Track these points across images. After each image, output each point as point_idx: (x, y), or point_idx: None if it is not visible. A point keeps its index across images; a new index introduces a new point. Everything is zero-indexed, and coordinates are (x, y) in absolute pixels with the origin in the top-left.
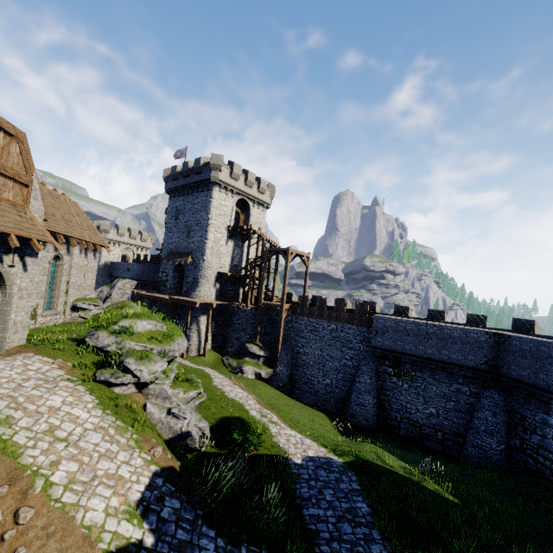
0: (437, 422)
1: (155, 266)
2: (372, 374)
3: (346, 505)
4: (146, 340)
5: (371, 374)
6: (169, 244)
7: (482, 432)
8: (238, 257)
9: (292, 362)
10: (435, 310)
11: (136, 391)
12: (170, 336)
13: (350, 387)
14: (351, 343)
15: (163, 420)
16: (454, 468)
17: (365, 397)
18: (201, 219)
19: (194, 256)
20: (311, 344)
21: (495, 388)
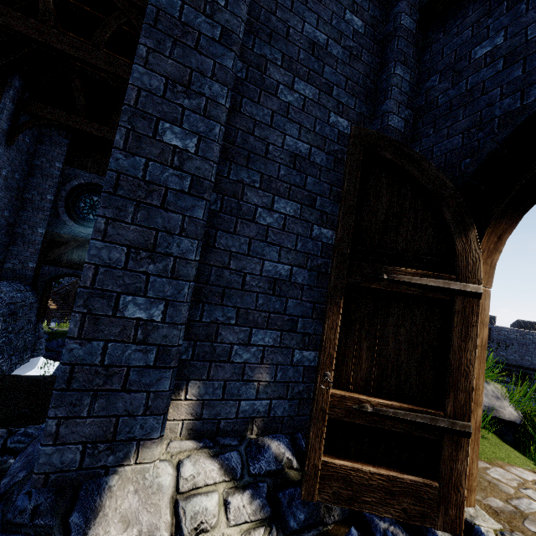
0: None
1: None
2: None
3: None
4: None
5: None
6: None
7: None
8: None
9: None
10: (526, 321)
11: None
12: None
13: None
14: None
15: None
16: None
17: None
18: None
19: None
20: None
21: None
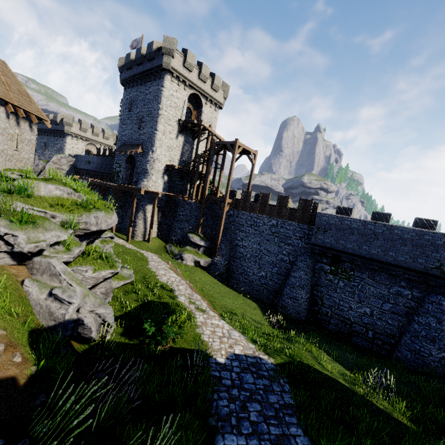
0: (370, 321)
1: (112, 159)
2: (308, 270)
3: (275, 431)
4: (48, 205)
5: (307, 270)
6: (123, 136)
7: (422, 337)
8: (187, 154)
9: (230, 254)
10: (381, 213)
11: (15, 264)
12: (85, 207)
13: (284, 281)
14: (290, 239)
15: (42, 302)
16: (391, 373)
17: (299, 292)
18: (152, 110)
19: (144, 147)
20: (250, 238)
21: (443, 294)
